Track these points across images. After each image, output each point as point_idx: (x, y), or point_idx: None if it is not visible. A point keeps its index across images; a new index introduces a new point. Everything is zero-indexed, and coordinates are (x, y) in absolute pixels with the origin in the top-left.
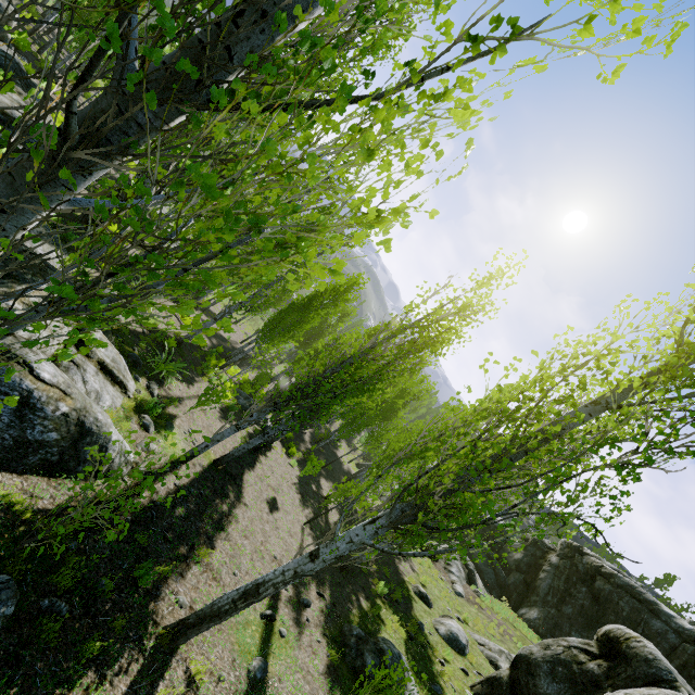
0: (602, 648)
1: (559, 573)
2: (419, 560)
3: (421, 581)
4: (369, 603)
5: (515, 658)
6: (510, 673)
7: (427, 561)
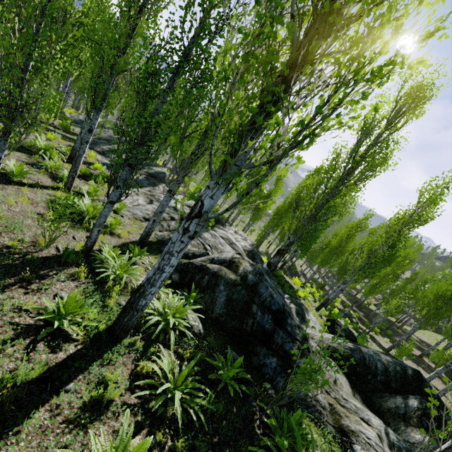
0: None
1: None
2: None
3: None
4: None
5: None
6: None
7: None
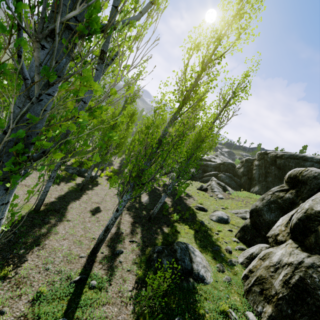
0: (289, 185)
1: (261, 167)
2: (197, 194)
3: (199, 202)
4: (169, 228)
5: (250, 212)
6: (250, 220)
7: (201, 193)
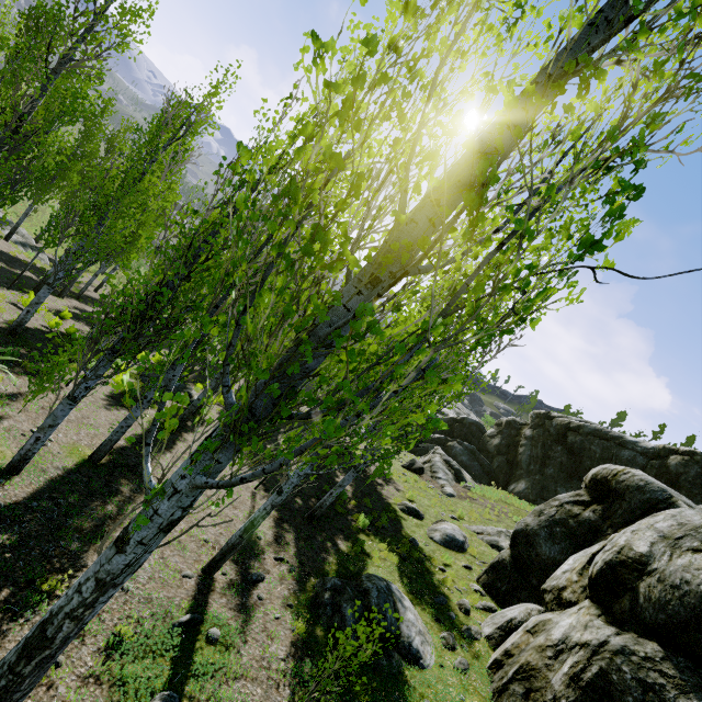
0: (592, 494)
1: (535, 443)
2: (404, 479)
3: (408, 498)
4: (350, 542)
5: (512, 536)
6: (512, 552)
7: (412, 477)
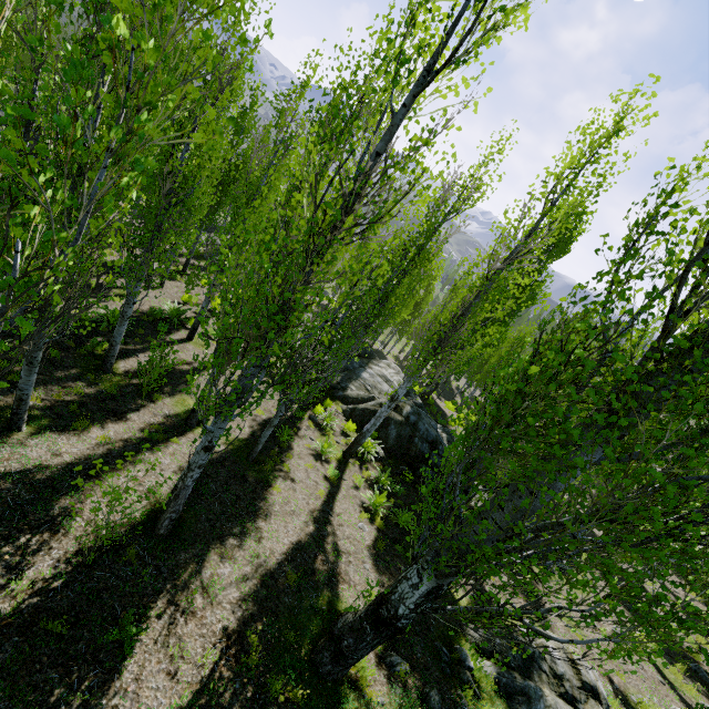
0: None
1: None
2: None
3: None
4: None
5: None
6: None
7: None
